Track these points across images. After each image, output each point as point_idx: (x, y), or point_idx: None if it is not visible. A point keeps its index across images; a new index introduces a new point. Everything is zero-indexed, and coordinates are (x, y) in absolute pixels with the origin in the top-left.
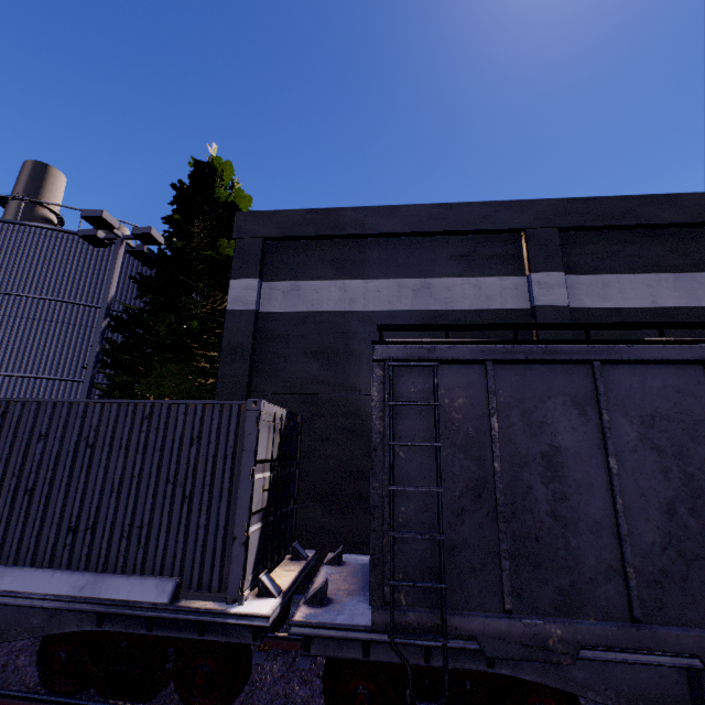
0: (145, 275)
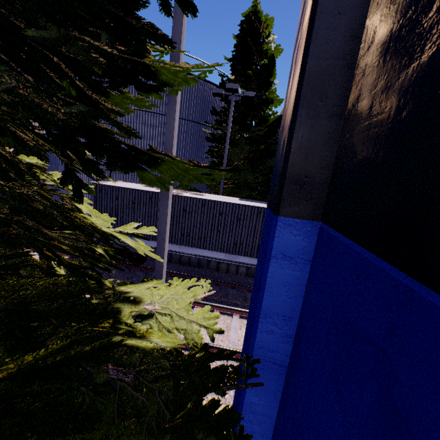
0: (221, 106)
